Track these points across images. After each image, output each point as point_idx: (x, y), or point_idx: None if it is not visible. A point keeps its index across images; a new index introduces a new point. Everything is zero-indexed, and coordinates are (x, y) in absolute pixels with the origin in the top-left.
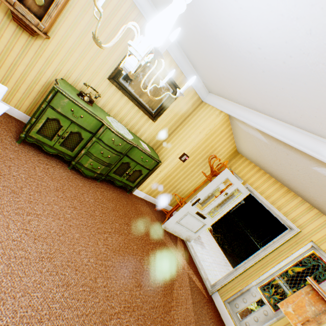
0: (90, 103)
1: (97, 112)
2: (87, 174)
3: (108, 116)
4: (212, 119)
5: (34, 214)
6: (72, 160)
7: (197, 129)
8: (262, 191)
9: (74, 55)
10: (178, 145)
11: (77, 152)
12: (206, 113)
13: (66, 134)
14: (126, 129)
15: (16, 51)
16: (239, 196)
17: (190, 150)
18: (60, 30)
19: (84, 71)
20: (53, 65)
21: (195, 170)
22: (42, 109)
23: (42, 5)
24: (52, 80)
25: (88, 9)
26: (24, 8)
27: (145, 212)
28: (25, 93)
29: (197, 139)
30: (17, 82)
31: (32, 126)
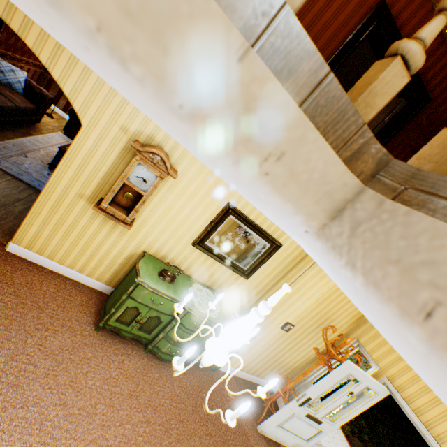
0: (172, 281)
1: (178, 290)
2: (164, 357)
3: (191, 287)
4: (323, 283)
5: (106, 445)
6: (148, 342)
7: (303, 294)
8: (410, 397)
9: (158, 228)
10: (278, 312)
11: (155, 334)
12: (315, 273)
13: (145, 319)
14: (211, 294)
15: (103, 233)
16: (372, 397)
17: (296, 318)
18: (145, 210)
19: (167, 240)
20: (136, 240)
21: (304, 339)
22: (122, 300)
23: (130, 199)
24: (134, 252)
25: (174, 188)
26: (114, 209)
27: (235, 402)
28: (107, 267)
29: (304, 305)
30: (101, 258)
31: (111, 314)
